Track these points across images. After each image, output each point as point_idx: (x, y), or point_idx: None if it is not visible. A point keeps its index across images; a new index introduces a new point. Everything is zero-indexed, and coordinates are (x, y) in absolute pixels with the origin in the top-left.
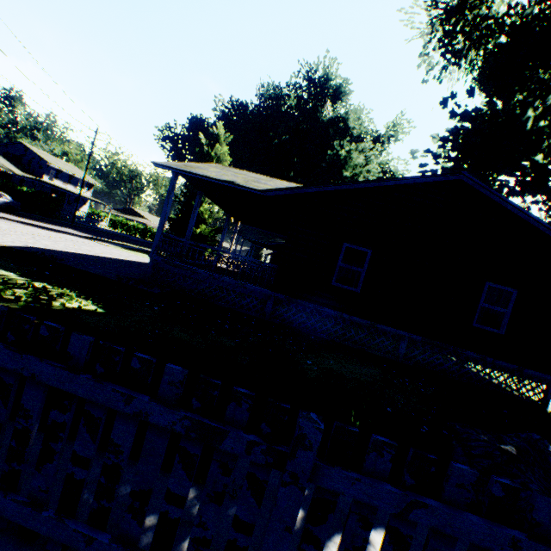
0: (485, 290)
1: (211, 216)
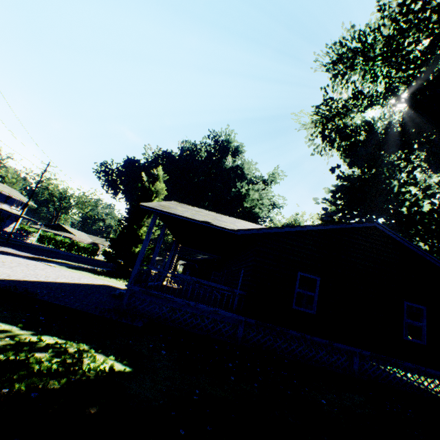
0: (405, 308)
1: None
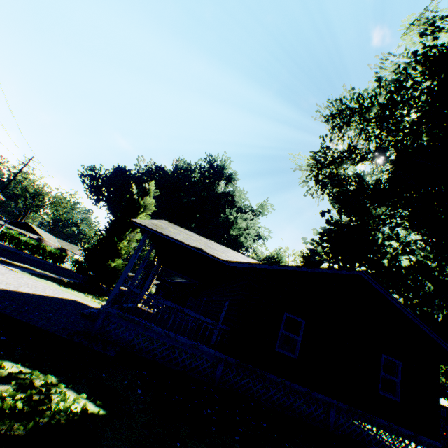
0: (382, 361)
1: (128, 252)
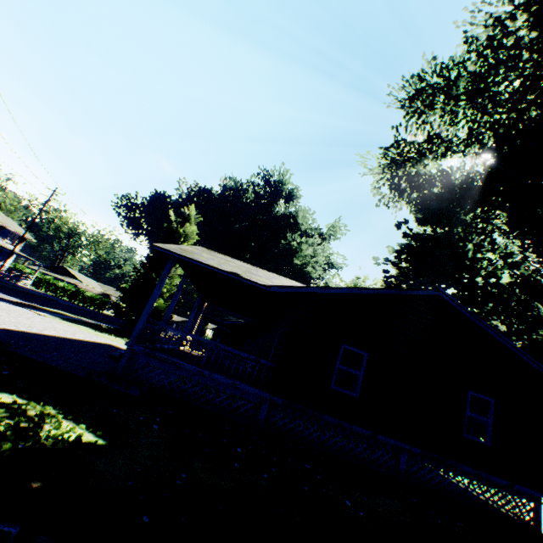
0: (468, 398)
1: (170, 290)
